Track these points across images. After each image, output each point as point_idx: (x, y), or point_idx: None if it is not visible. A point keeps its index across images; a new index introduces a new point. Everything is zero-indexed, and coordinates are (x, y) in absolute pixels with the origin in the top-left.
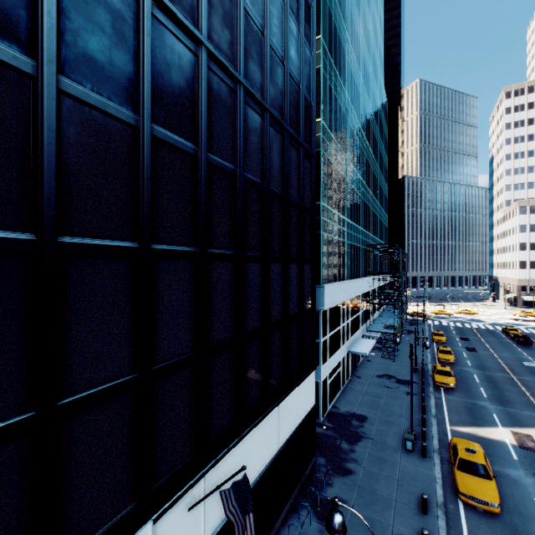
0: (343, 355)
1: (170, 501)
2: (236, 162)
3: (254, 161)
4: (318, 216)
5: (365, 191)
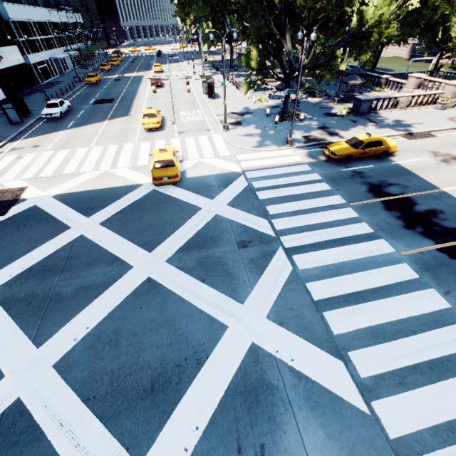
0: (46, 59)
1: None
2: None
3: None
4: None
5: None
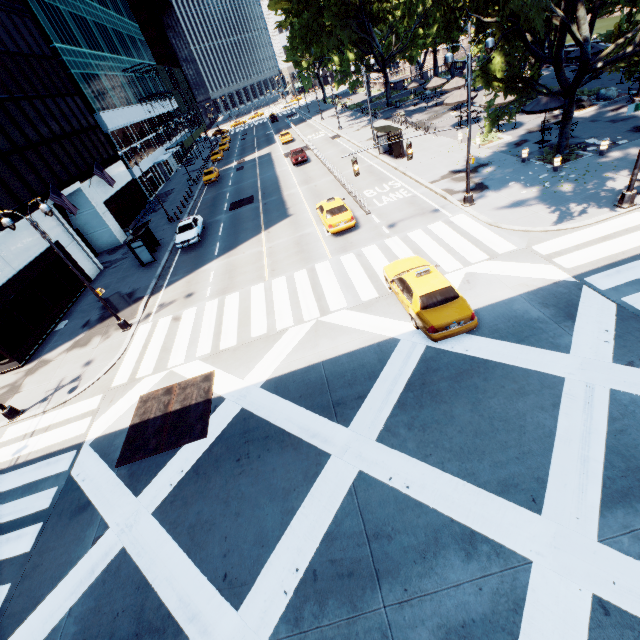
0: (150, 166)
1: (81, 181)
2: (3, 46)
3: (7, 40)
4: (60, 57)
5: (88, 7)
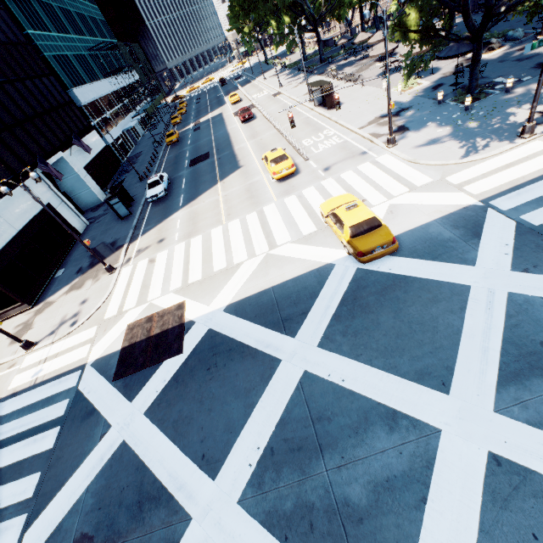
0: (120, 133)
1: (63, 151)
2: None
3: None
4: (33, 42)
5: None
